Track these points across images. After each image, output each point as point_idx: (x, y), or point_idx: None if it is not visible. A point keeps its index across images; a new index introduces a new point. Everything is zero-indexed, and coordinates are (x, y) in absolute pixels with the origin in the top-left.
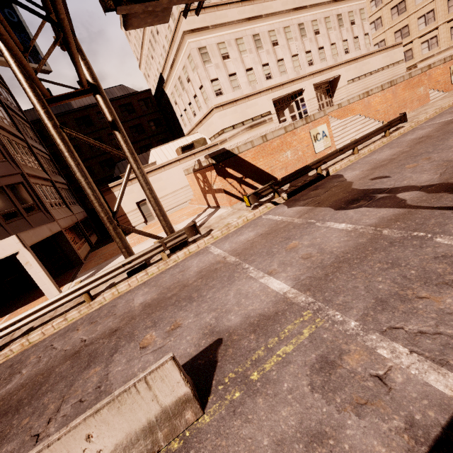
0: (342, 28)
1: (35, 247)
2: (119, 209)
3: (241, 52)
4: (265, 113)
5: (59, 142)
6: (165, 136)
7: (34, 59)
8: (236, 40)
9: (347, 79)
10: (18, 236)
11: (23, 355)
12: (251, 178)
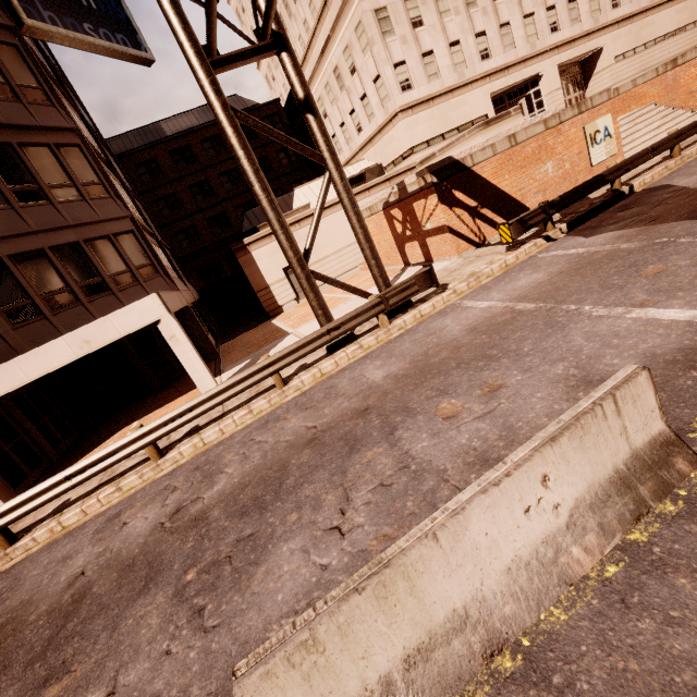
0: None
1: (153, 331)
2: (260, 278)
3: (441, 14)
4: (479, 118)
5: (231, 133)
6: (302, 176)
7: (131, 42)
8: None
9: (615, 54)
10: (159, 295)
11: (207, 456)
12: (490, 209)
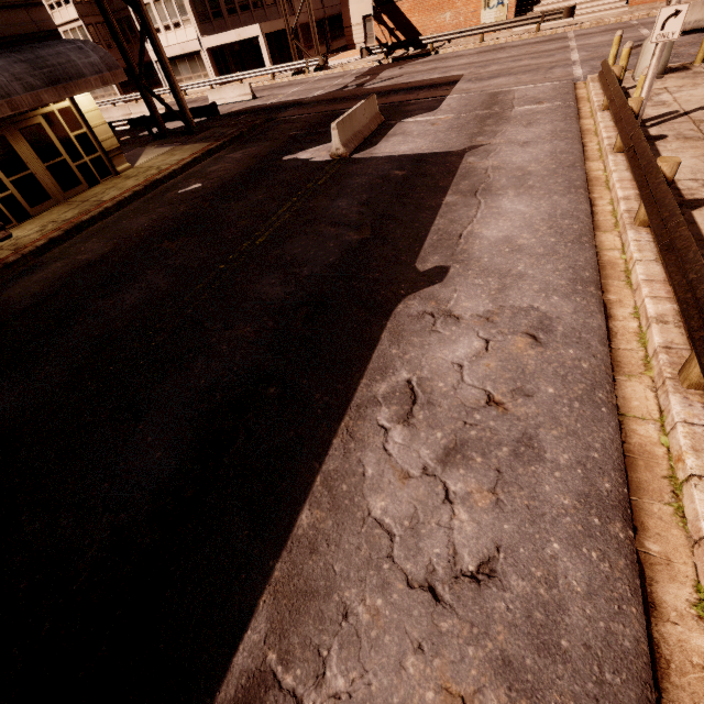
0: None
1: (282, 34)
2: (348, 18)
3: None
4: None
5: None
6: None
7: None
8: None
9: None
10: (260, 25)
11: None
12: (402, 33)
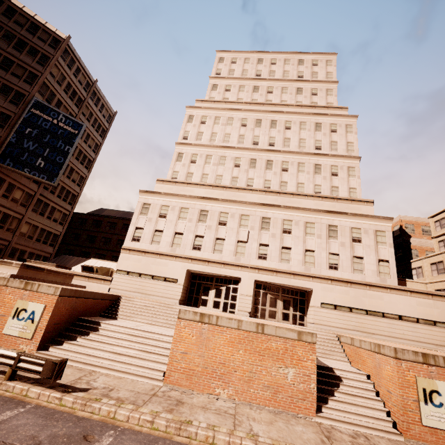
0: (332, 239)
1: None
2: None
3: (180, 218)
4: (172, 278)
5: None
6: None
7: (48, 178)
8: (182, 208)
9: (323, 300)
10: None
11: None
12: None
